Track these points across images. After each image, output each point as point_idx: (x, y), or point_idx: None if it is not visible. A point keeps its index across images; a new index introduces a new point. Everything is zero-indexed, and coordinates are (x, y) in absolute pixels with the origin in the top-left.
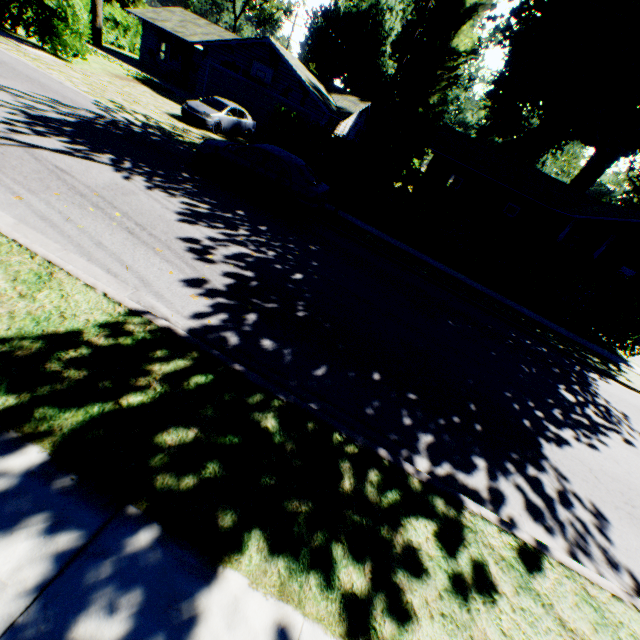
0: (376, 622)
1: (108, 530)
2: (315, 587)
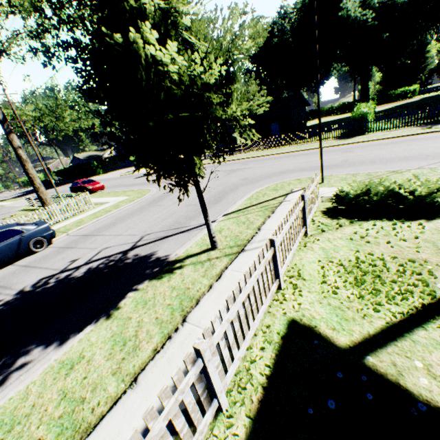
0: None
1: None
2: None
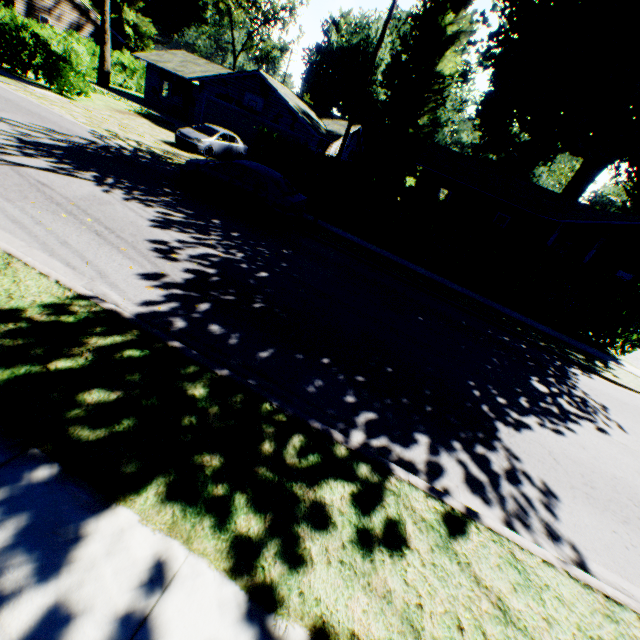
0: (266, 562)
1: (8, 467)
2: (208, 528)
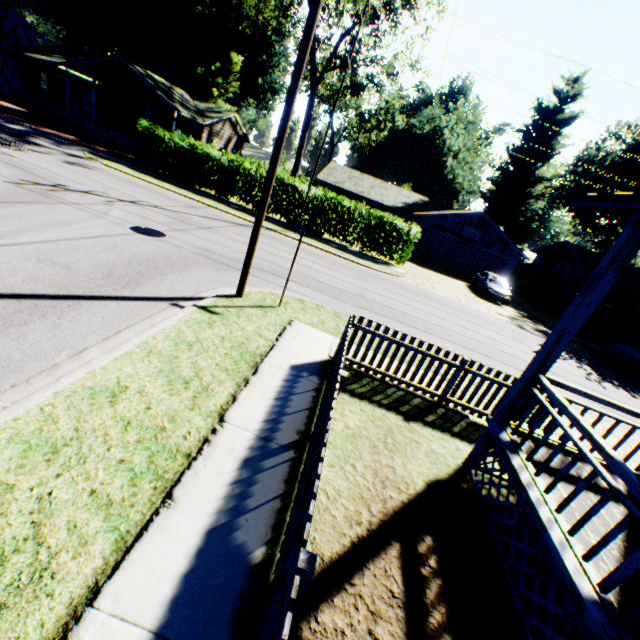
0: None
1: None
2: None
